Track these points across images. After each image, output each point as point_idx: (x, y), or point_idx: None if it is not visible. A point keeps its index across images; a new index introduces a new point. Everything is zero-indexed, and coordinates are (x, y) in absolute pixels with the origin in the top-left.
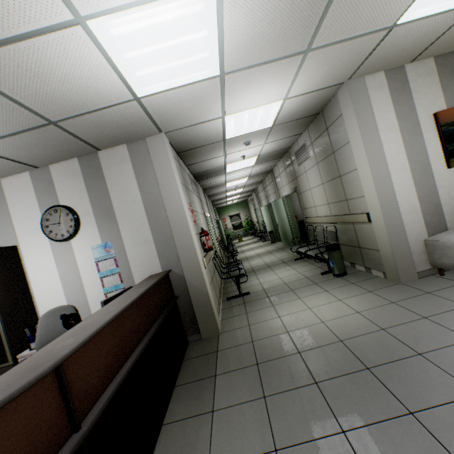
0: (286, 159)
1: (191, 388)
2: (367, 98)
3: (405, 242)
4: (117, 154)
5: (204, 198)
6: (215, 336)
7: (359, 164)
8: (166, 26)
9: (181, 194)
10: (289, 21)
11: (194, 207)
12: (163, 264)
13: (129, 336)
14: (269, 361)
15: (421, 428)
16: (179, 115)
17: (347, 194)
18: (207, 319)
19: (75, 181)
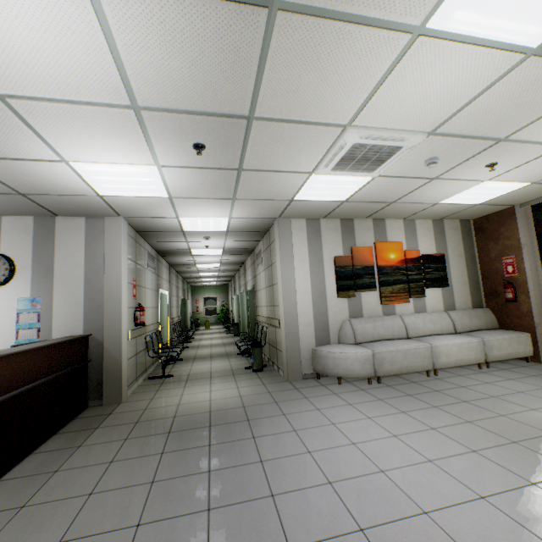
0: (252, 257)
1: (71, 434)
2: (290, 234)
3: (298, 348)
4: (74, 223)
5: (168, 274)
6: (116, 404)
7: (279, 280)
8: (125, 173)
9: (123, 269)
10: (212, 185)
11: (142, 282)
12: (86, 328)
13: (28, 372)
14: (148, 421)
15: (207, 450)
16: (137, 210)
17: (275, 301)
18: (114, 387)
19: (24, 235)
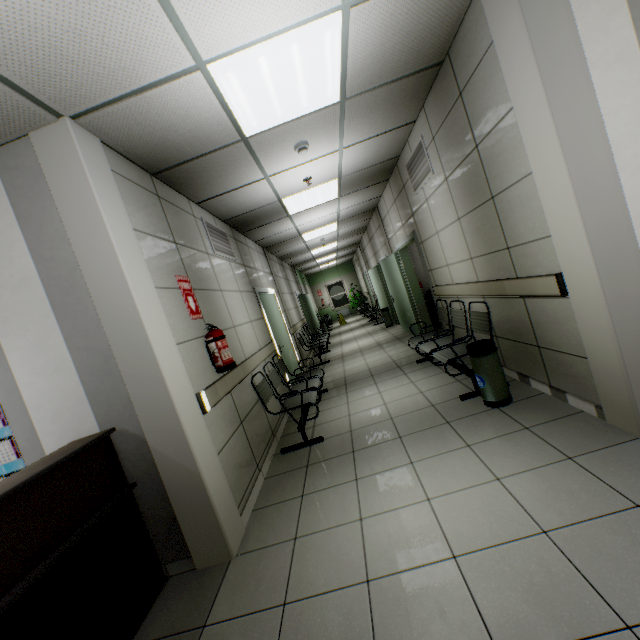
0: (395, 183)
1: None
2: None
3: None
4: None
5: (264, 263)
6: (221, 565)
7: (537, 160)
8: None
9: (121, 258)
10: None
11: (208, 282)
12: (100, 415)
13: None
14: None
15: None
16: (64, 58)
17: (510, 235)
18: (203, 529)
19: None
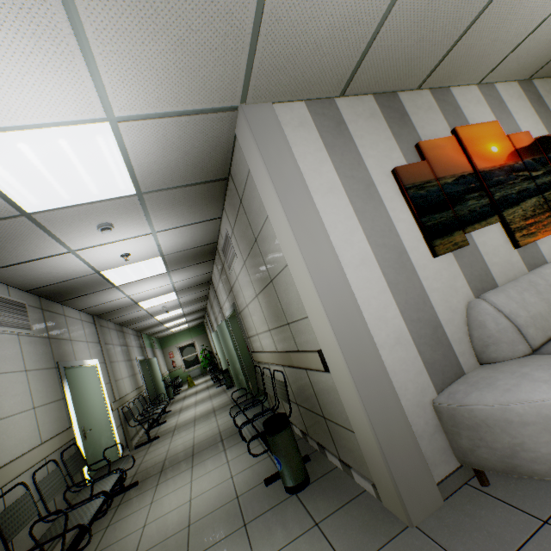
0: (218, 262)
1: None
2: (281, 136)
3: (400, 415)
4: None
5: (91, 331)
6: None
7: (288, 254)
8: None
9: None
10: None
11: None
12: None
13: None
14: None
15: None
16: None
17: (287, 313)
18: None
19: None
